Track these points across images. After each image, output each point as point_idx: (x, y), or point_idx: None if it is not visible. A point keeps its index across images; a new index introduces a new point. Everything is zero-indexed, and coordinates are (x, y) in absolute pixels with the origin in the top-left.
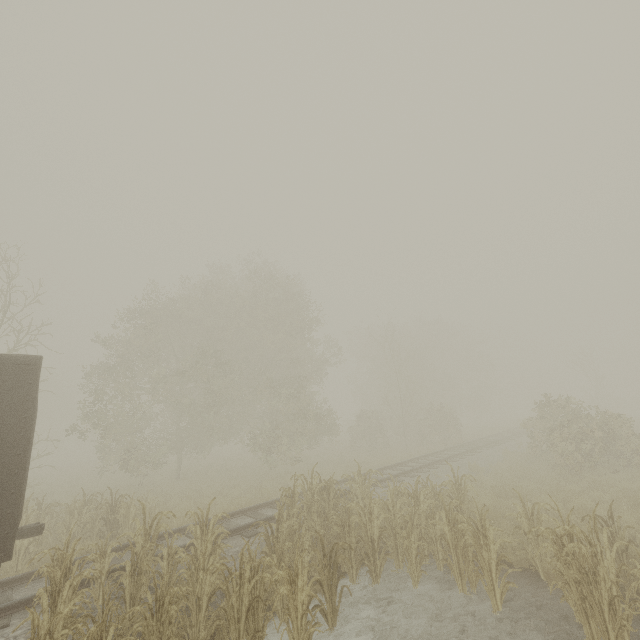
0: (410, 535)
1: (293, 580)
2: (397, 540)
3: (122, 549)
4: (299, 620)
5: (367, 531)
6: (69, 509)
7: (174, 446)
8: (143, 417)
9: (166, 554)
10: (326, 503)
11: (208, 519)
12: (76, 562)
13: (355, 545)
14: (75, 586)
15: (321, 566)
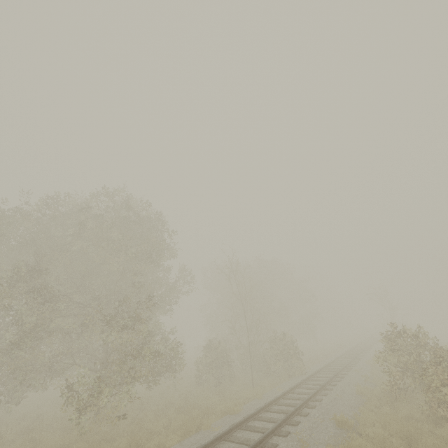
0: None
1: None
2: None
3: None
4: None
5: None
6: None
7: None
8: None
9: None
10: None
11: None
12: None
13: None
14: None
15: None
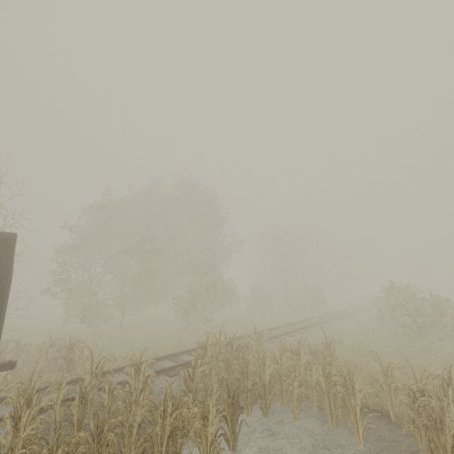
0: (293, 382)
1: (205, 416)
2: (283, 385)
3: (76, 381)
4: (208, 447)
5: (261, 377)
6: (38, 349)
7: (119, 306)
8: (97, 284)
9: (107, 389)
10: (230, 354)
11: (141, 361)
12: (36, 394)
13: (251, 387)
14: (34, 413)
15: (226, 404)
